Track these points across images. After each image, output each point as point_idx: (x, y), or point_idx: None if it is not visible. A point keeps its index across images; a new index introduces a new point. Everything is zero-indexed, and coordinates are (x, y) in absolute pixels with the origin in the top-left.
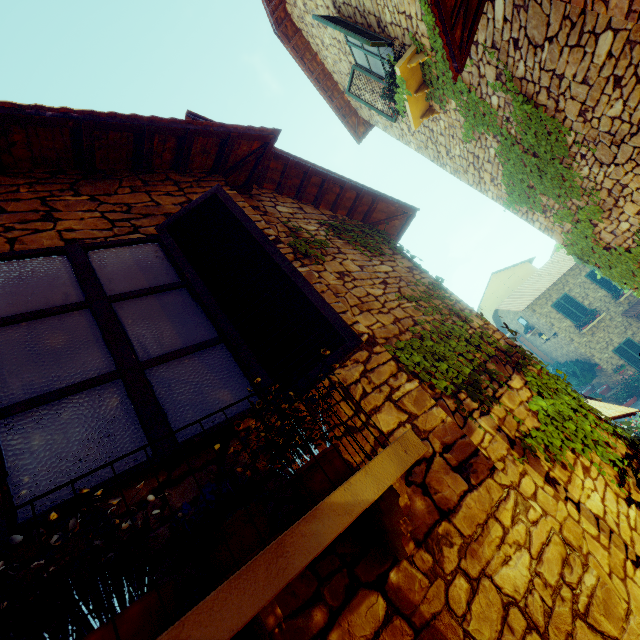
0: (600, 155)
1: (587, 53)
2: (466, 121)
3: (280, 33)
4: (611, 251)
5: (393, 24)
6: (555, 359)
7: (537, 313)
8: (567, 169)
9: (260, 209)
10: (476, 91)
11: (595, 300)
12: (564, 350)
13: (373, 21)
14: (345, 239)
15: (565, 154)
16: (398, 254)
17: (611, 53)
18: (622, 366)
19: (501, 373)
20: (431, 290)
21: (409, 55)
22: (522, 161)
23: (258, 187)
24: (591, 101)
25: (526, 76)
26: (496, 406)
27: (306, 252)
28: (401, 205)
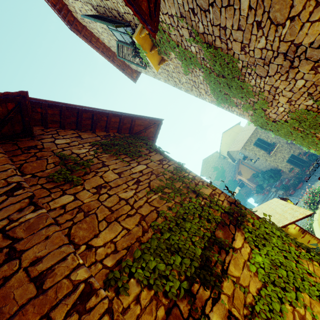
0: (259, 72)
1: (236, 9)
2: (182, 63)
3: (73, 29)
4: (277, 122)
5: (126, 13)
6: (261, 169)
7: (247, 150)
8: (243, 82)
9: (37, 147)
10: (182, 45)
11: (272, 138)
12: (264, 165)
13: (115, 13)
14: (110, 153)
15: (239, 74)
16: (153, 151)
17: (250, 6)
18: (292, 168)
19: (226, 241)
20: (175, 174)
21: (139, 30)
22: (218, 81)
23: (44, 128)
24: (246, 40)
25: (205, 31)
26: (225, 282)
27: (67, 177)
28: (151, 119)
